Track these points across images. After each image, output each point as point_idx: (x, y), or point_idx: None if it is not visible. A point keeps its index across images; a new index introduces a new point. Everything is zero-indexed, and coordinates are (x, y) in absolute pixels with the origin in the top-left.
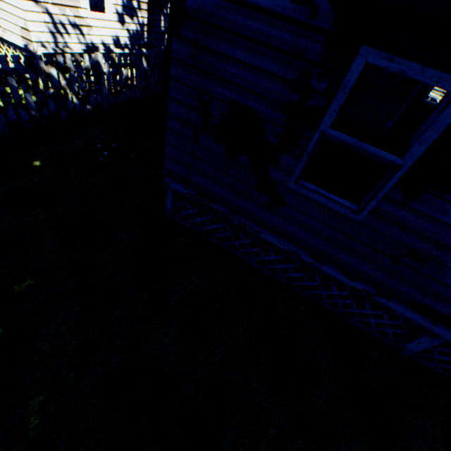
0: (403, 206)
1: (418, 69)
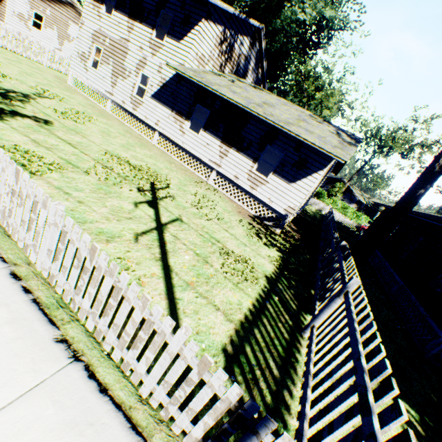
0: None
1: None
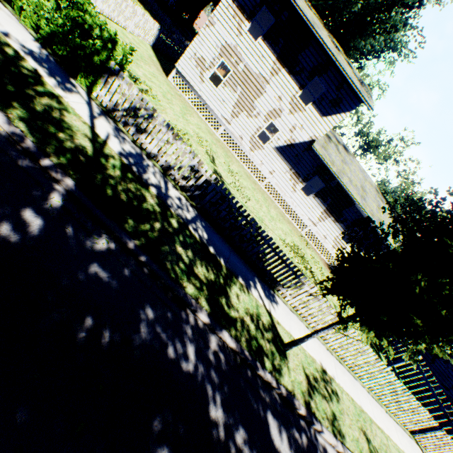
0: (452, 370)
1: None
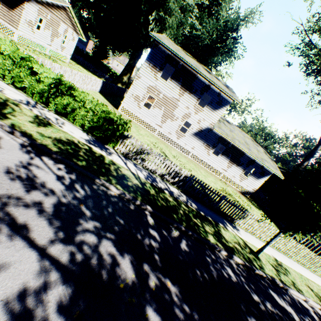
0: None
1: None
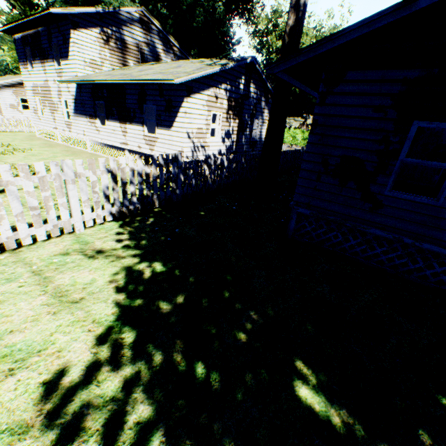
0: None
1: (445, 125)
